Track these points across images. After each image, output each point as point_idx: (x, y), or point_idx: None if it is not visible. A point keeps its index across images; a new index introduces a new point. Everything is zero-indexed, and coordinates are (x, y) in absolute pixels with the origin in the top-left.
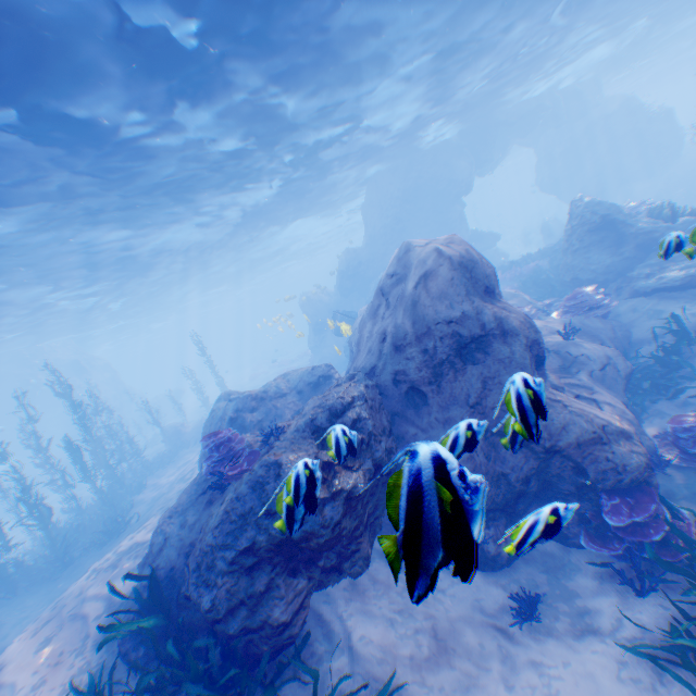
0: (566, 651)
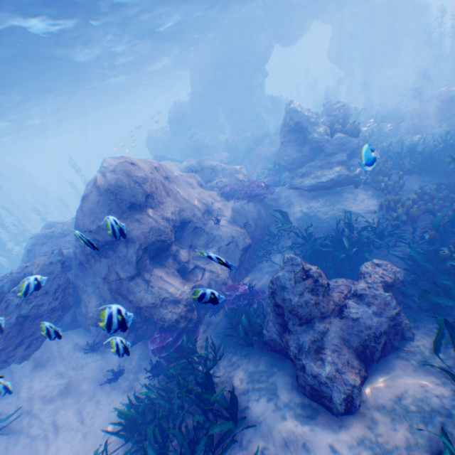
0: (114, 398)
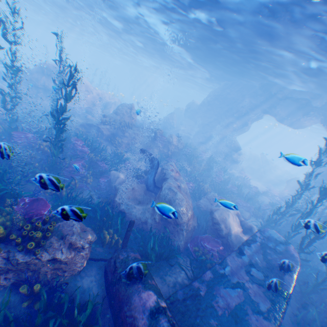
0: None
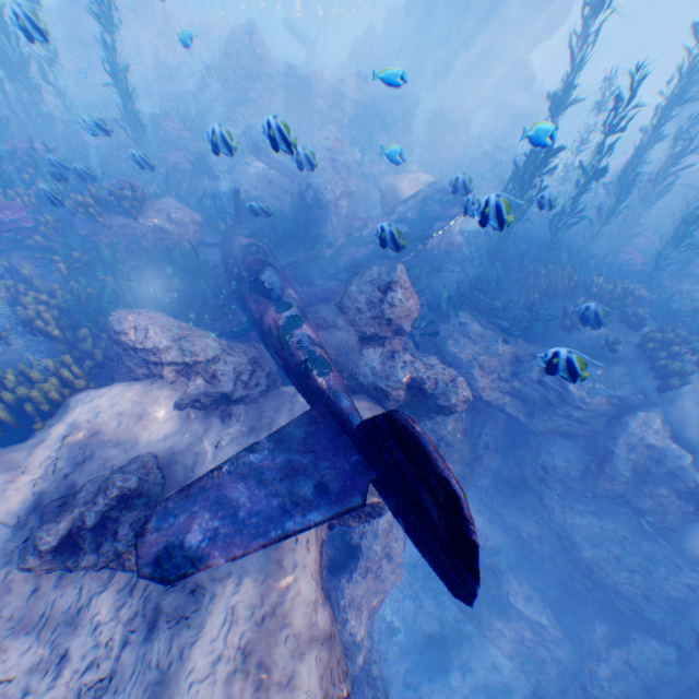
0: None
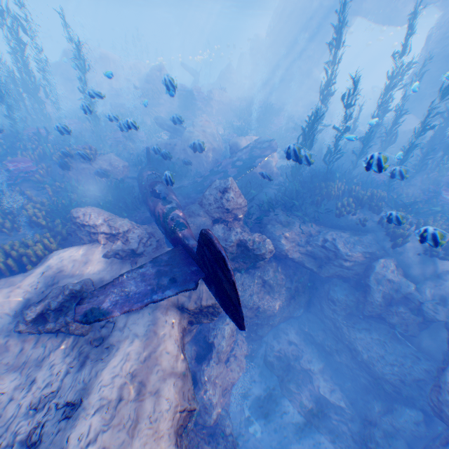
0: None
